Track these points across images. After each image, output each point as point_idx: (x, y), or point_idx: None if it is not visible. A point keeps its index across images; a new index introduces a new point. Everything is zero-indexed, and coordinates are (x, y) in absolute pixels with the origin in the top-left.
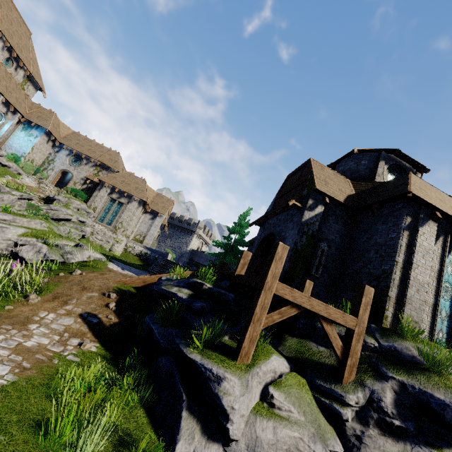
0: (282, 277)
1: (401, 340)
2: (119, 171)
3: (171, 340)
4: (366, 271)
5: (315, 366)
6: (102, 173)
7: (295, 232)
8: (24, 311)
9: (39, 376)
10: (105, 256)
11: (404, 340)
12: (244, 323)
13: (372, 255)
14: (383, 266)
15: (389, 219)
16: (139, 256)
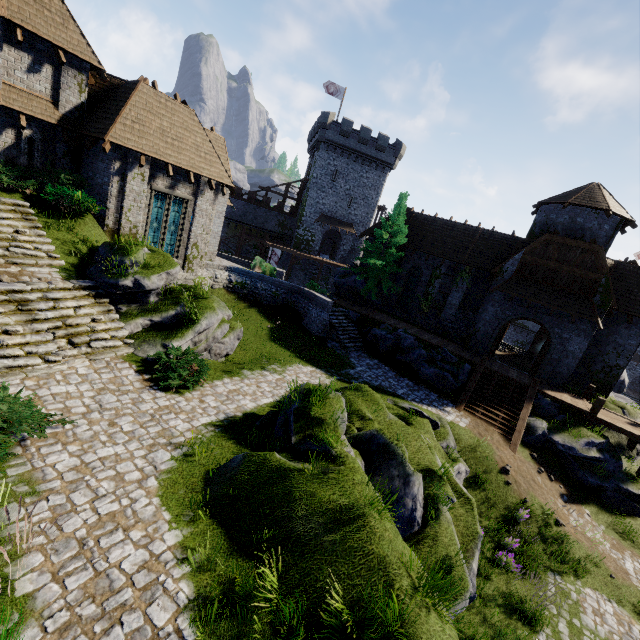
0: (568, 379)
1: (636, 416)
2: (98, 70)
3: (614, 486)
4: (602, 359)
5: (619, 446)
6: (43, 75)
7: (584, 342)
8: (575, 533)
9: (633, 549)
10: (332, 371)
11: (636, 416)
12: (618, 452)
13: (610, 349)
14: (617, 361)
15: (633, 327)
16: (231, 291)
